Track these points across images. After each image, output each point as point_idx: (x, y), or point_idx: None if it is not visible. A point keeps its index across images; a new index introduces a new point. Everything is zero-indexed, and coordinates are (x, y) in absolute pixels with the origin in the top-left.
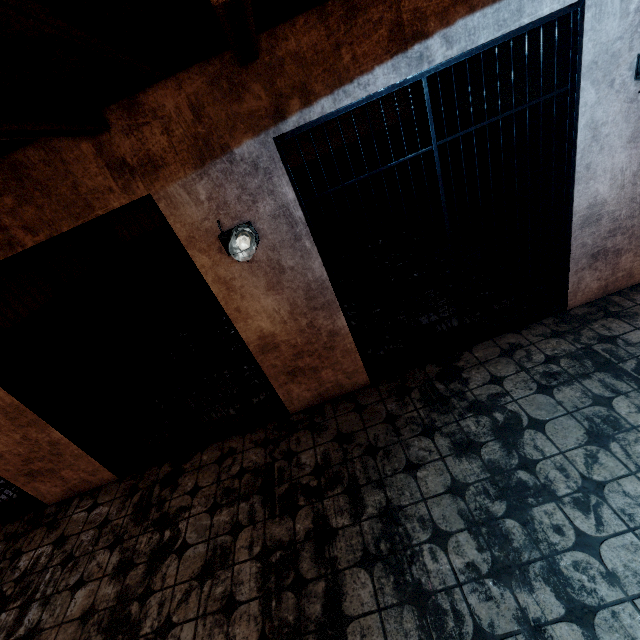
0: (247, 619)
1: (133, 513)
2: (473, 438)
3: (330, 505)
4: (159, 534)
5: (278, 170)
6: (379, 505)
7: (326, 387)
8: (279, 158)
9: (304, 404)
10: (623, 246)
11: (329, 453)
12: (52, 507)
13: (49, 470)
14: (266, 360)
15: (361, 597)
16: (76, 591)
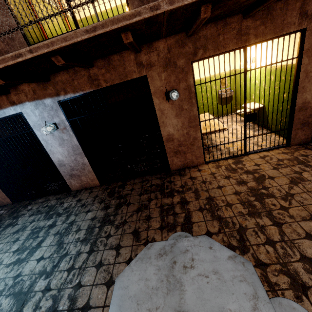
0: None
1: None
2: (2, 225)
3: None
4: None
5: None
6: None
7: None
8: None
9: None
10: (79, 174)
11: None
12: None
13: None
14: None
15: None
16: None
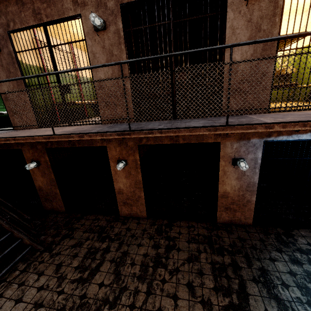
0: (209, 279)
1: (155, 231)
2: (299, 260)
3: (238, 258)
4: (168, 241)
5: (260, 148)
6: (259, 266)
7: (235, 218)
8: (262, 145)
9: (223, 221)
10: None
11: (235, 242)
12: (121, 217)
13: (130, 204)
14: (221, 200)
15: (253, 290)
16: (139, 246)
